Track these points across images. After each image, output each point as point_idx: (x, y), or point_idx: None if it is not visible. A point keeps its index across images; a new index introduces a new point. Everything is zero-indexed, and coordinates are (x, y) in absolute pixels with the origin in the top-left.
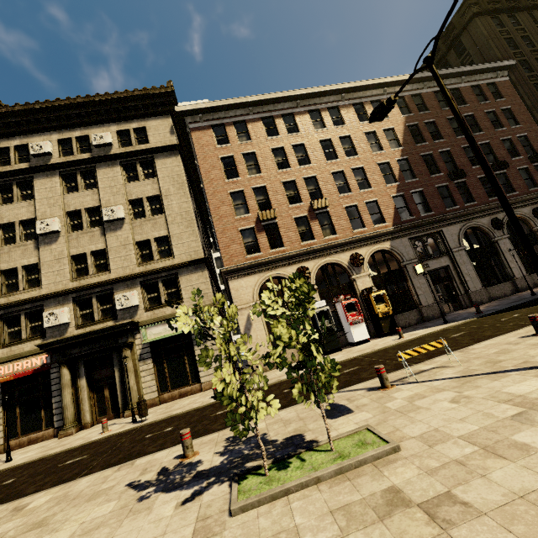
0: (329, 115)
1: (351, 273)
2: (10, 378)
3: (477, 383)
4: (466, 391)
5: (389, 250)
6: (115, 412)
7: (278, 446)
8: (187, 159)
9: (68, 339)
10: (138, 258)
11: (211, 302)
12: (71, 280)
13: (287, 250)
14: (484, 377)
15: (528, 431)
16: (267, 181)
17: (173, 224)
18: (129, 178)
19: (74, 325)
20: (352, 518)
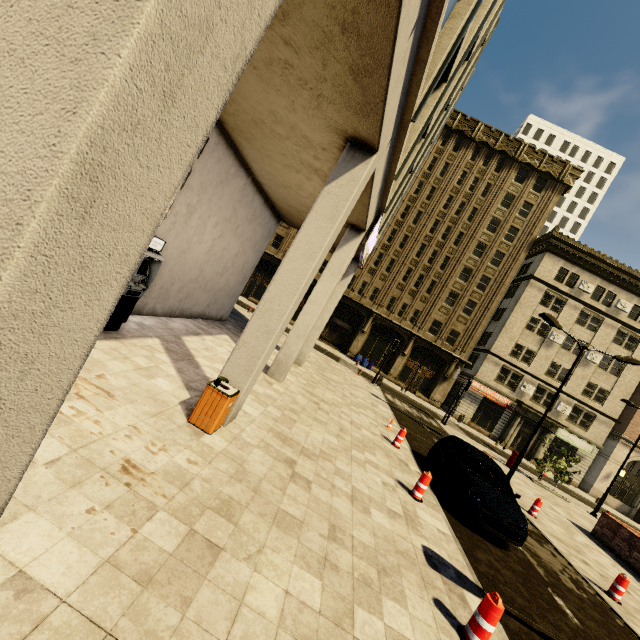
0: None
1: None
2: (495, 401)
3: None
4: None
5: None
6: (517, 450)
7: None
8: None
9: (536, 411)
10: (583, 389)
11: (600, 444)
12: (544, 374)
13: None
14: None
15: None
16: None
17: (617, 388)
18: (614, 338)
19: (529, 397)
20: None
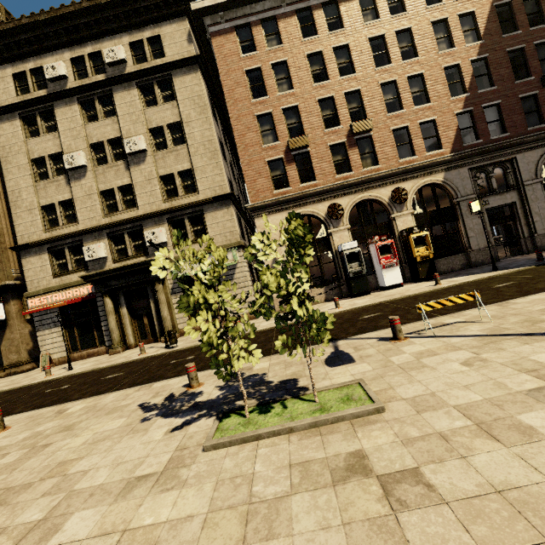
0: None
1: (391, 211)
2: (64, 304)
3: (503, 345)
4: (485, 353)
5: (441, 184)
6: (154, 337)
7: (271, 388)
8: (211, 76)
9: (106, 272)
10: (163, 194)
11: (237, 240)
12: (103, 216)
13: (319, 185)
14: (514, 338)
15: (541, 412)
16: (300, 100)
17: (196, 156)
18: (147, 103)
19: (111, 260)
20: (307, 476)
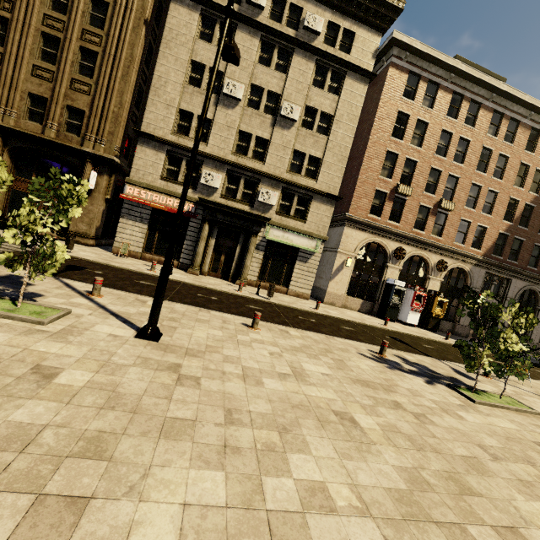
0: (507, 126)
1: (431, 273)
2: (165, 209)
3: None
4: None
5: (466, 272)
6: (223, 274)
7: (450, 379)
8: None
9: (222, 205)
10: (289, 165)
11: (325, 235)
12: (232, 152)
13: (399, 228)
14: None
15: None
16: (421, 159)
17: (330, 152)
18: (314, 81)
19: (220, 193)
20: None
